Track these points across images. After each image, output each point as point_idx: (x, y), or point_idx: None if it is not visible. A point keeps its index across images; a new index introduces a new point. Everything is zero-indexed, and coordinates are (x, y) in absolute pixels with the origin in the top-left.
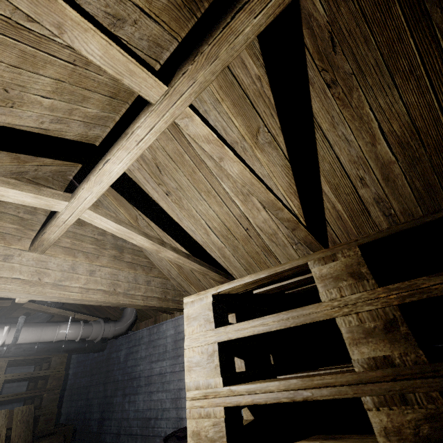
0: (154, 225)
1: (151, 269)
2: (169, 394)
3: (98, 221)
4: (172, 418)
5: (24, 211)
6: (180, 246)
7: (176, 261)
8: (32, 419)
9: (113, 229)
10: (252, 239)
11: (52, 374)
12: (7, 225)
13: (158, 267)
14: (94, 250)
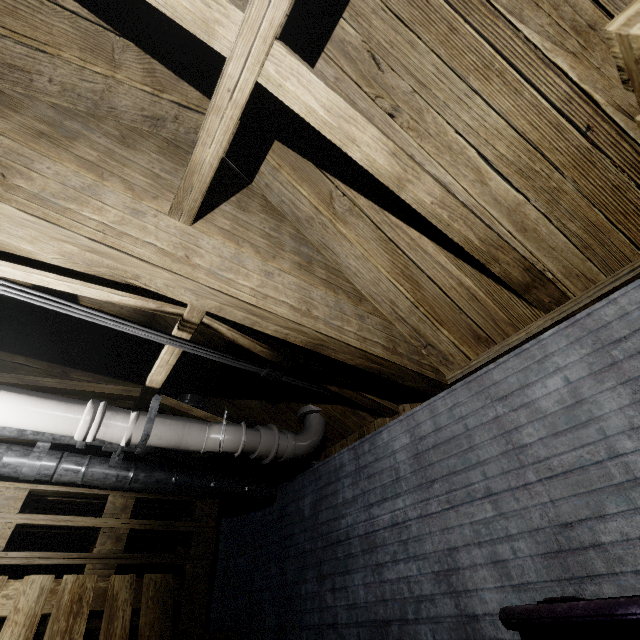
0: (363, 201)
1: (361, 300)
2: (426, 564)
3: (292, 87)
4: (444, 617)
5: (161, 169)
6: (417, 235)
7: (433, 218)
8: (170, 600)
9: (318, 111)
10: (601, 152)
11: (197, 530)
12: (137, 177)
13: (370, 301)
14: (267, 246)
